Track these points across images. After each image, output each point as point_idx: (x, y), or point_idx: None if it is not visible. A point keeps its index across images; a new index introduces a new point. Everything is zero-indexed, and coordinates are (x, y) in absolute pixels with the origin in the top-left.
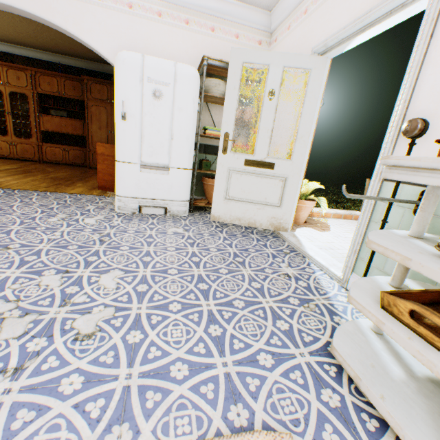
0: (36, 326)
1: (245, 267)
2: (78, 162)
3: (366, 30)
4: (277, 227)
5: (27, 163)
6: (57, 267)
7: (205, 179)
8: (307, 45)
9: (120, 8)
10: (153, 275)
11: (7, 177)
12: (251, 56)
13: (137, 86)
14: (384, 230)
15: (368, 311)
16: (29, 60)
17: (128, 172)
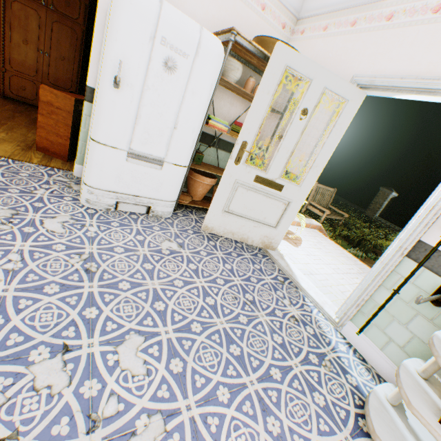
0: None
1: (259, 309)
2: None
3: (424, 94)
4: (267, 246)
5: None
6: (46, 339)
7: (193, 173)
8: (347, 67)
9: None
10: (179, 338)
11: None
12: (298, 62)
13: (145, 44)
14: (436, 338)
15: (433, 429)
16: None
17: (109, 158)
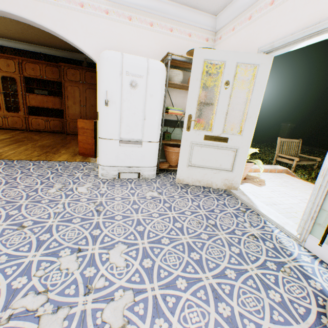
0: (71, 324)
1: (219, 230)
2: (57, 130)
3: (313, 37)
4: (229, 187)
5: (17, 132)
6: (69, 245)
7: (166, 147)
8: (253, 45)
9: (99, 14)
10: (151, 247)
11: (4, 147)
12: (211, 54)
13: (118, 78)
14: None
15: None
16: (16, 51)
17: (109, 146)
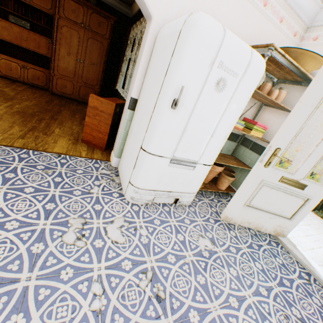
0: None
1: None
2: (37, 83)
3: None
4: (278, 233)
5: None
6: None
7: None
8: None
9: None
10: None
11: None
12: None
13: (204, 69)
14: None
15: None
16: None
17: (155, 165)
